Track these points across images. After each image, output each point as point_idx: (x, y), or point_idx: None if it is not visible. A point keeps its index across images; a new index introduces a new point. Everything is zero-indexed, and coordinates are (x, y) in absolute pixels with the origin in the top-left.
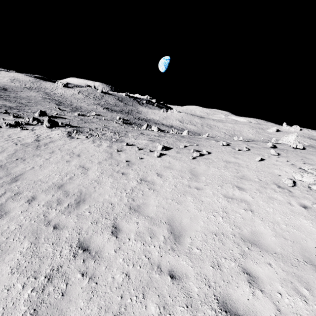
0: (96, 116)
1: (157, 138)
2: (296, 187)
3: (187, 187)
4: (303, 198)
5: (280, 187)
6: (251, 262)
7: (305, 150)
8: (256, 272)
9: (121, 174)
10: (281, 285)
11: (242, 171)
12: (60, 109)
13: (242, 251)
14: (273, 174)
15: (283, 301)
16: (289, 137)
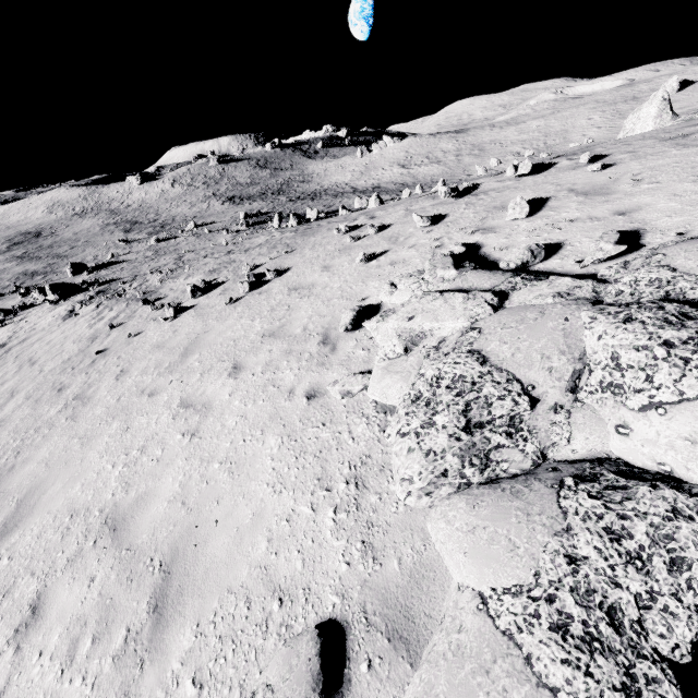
0: (196, 231)
1: (233, 260)
2: (360, 332)
3: (138, 395)
4: (339, 366)
5: (324, 341)
6: (65, 580)
7: (541, 175)
8: (51, 604)
9: (55, 392)
10: (62, 632)
11: (295, 311)
12: (127, 241)
13: (78, 551)
14: (355, 298)
15: (29, 672)
16: (640, 111)
